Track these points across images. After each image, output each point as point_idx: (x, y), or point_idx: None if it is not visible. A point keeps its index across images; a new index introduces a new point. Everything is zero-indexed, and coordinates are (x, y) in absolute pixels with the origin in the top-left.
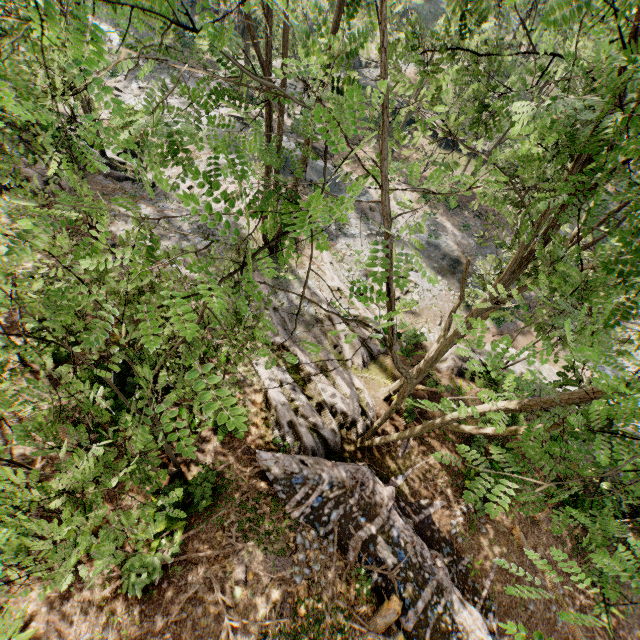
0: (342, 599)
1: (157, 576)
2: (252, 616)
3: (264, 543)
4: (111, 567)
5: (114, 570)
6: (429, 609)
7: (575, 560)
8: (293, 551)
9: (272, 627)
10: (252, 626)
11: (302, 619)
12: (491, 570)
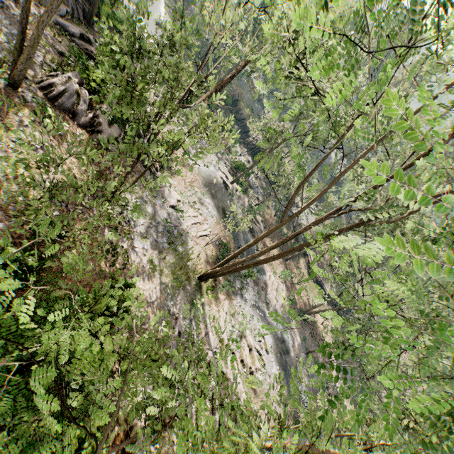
0: None
1: None
2: None
3: None
4: None
5: None
6: None
7: None
8: None
9: None
10: None
11: None
12: None
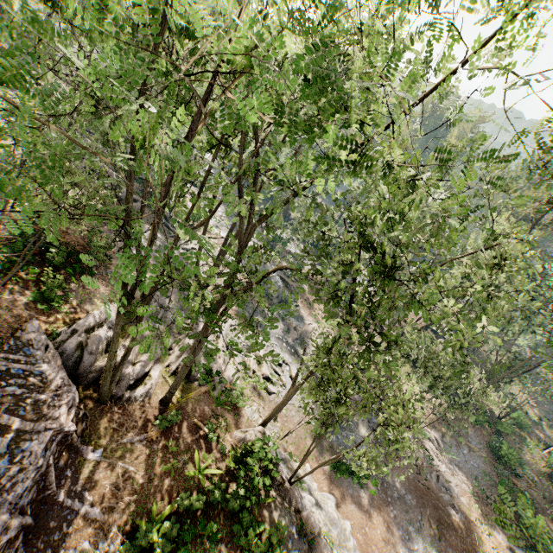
0: None
1: None
2: None
3: None
4: None
5: None
6: None
7: None
8: None
9: None
10: None
11: None
12: None
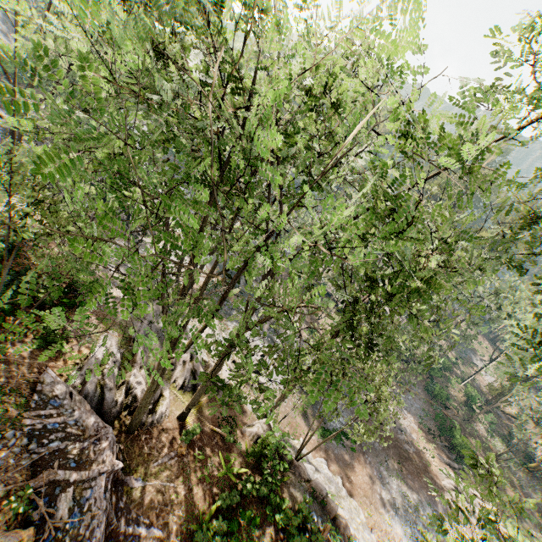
0: None
1: None
2: None
3: None
4: None
5: None
6: None
7: None
8: None
9: None
10: None
11: None
12: None
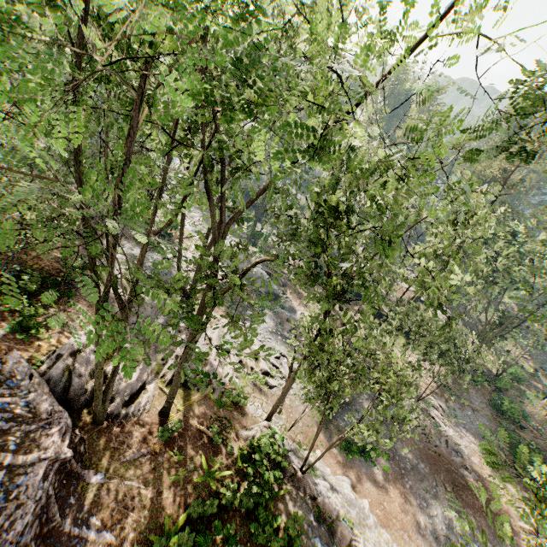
0: None
1: None
2: None
3: None
4: None
5: None
6: None
7: None
8: None
9: None
10: None
11: None
12: None
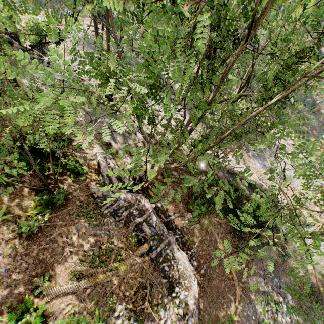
0: (123, 244)
1: (35, 230)
2: (80, 248)
3: (89, 221)
4: (14, 226)
5: (15, 228)
6: (163, 251)
7: (235, 239)
8: (102, 225)
9: (88, 251)
10: (80, 252)
11: (103, 250)
12: (197, 242)
